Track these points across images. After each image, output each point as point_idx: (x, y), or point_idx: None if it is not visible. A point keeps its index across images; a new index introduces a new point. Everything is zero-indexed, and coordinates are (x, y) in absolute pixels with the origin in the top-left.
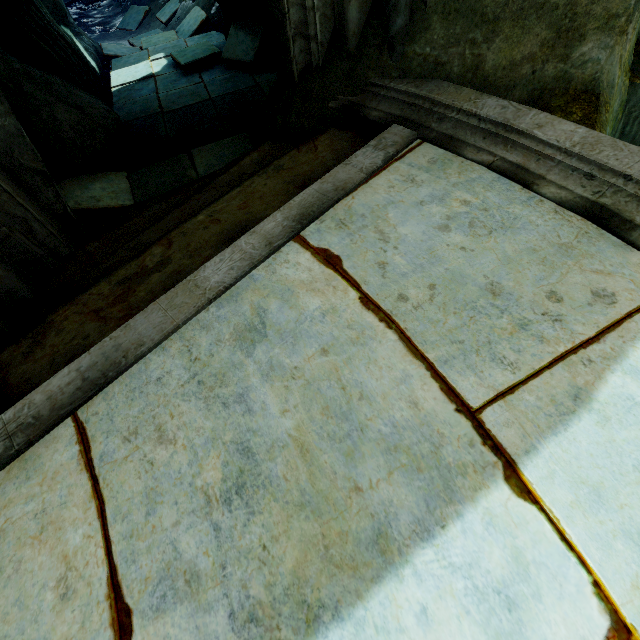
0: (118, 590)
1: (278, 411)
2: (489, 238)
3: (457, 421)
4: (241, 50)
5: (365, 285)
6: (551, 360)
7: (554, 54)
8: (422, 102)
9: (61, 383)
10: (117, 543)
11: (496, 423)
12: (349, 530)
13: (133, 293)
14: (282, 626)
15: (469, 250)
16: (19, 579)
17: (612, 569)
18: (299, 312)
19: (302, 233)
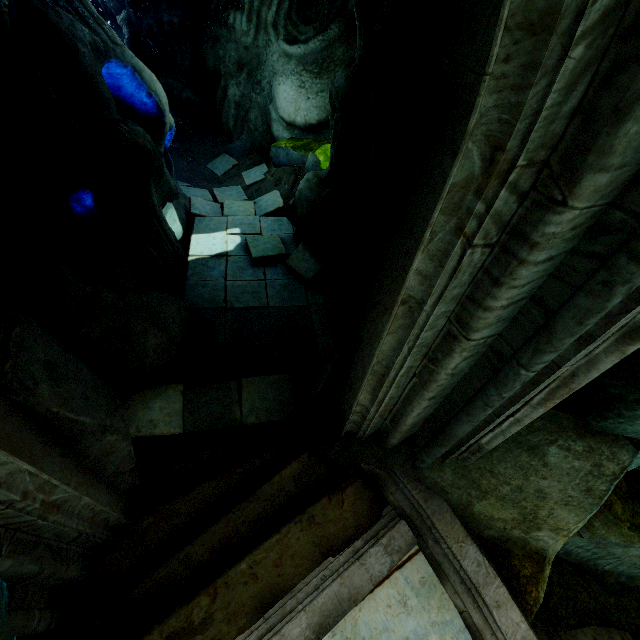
0: None
1: None
2: None
3: None
4: (303, 266)
5: None
6: None
7: (520, 527)
8: (426, 516)
9: None
10: None
11: None
12: None
13: None
14: None
15: None
16: None
17: None
18: None
19: None
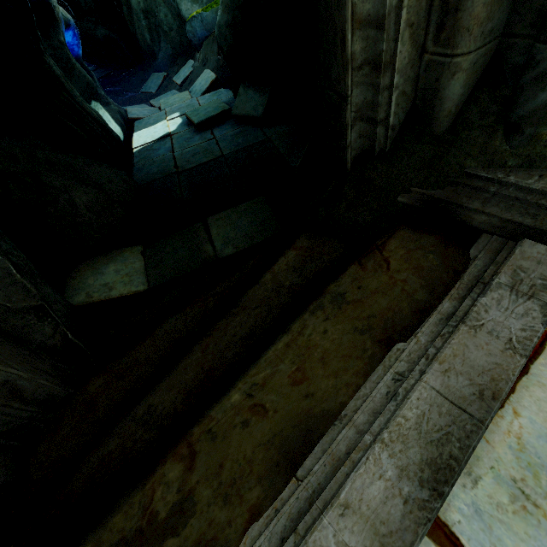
0: None
1: None
2: None
3: None
4: (250, 106)
5: None
6: None
7: None
8: None
9: None
10: None
11: None
12: None
13: None
14: None
15: None
16: None
17: None
18: None
19: (442, 513)
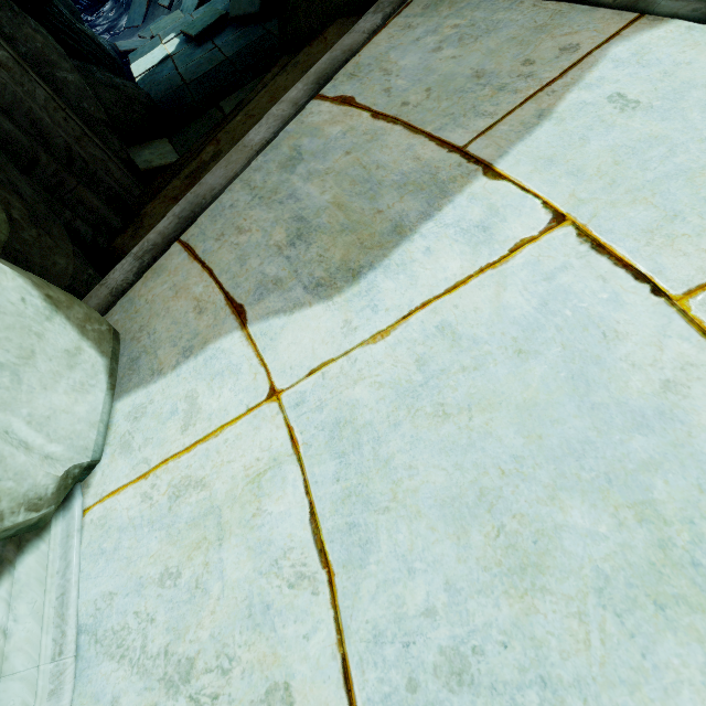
0: (232, 300)
1: (319, 194)
2: (475, 43)
3: (449, 157)
4: (246, 3)
5: (375, 106)
6: (522, 101)
7: None
8: None
9: (165, 225)
10: (226, 283)
11: (478, 149)
12: (376, 231)
13: (199, 180)
14: (338, 282)
15: (458, 57)
16: (170, 315)
17: (557, 193)
18: (326, 139)
19: (321, 92)
